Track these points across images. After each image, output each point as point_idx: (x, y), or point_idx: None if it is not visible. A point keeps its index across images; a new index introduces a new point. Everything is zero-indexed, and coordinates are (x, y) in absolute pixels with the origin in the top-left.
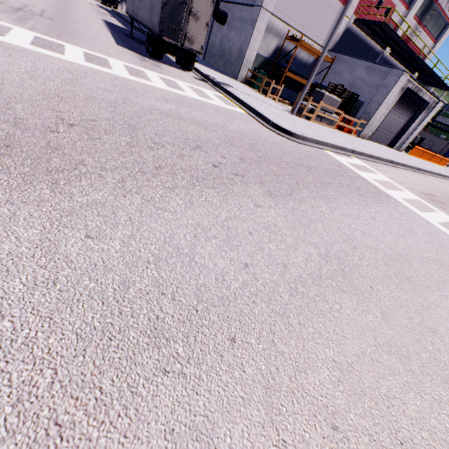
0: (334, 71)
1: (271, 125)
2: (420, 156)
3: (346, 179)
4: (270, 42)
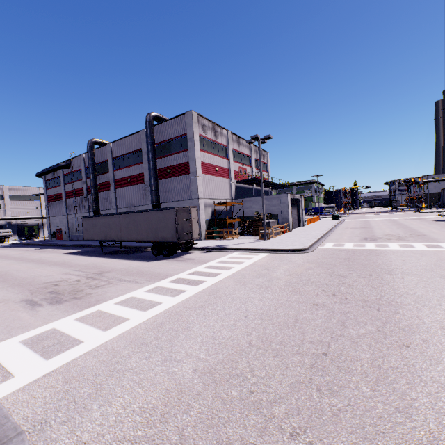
0: (246, 207)
1: (291, 251)
2: (310, 222)
3: (358, 253)
4: (208, 211)
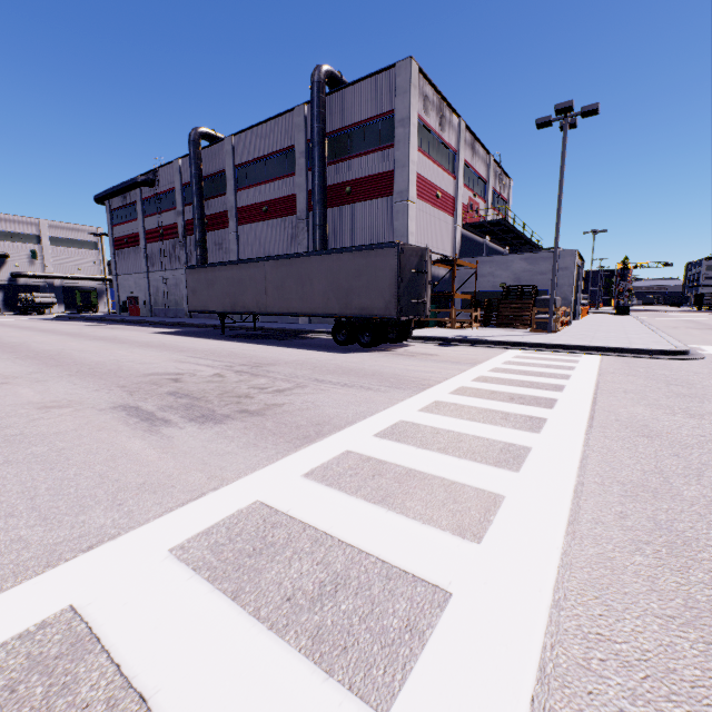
0: (482, 275)
1: (655, 354)
2: (582, 315)
3: None
4: None
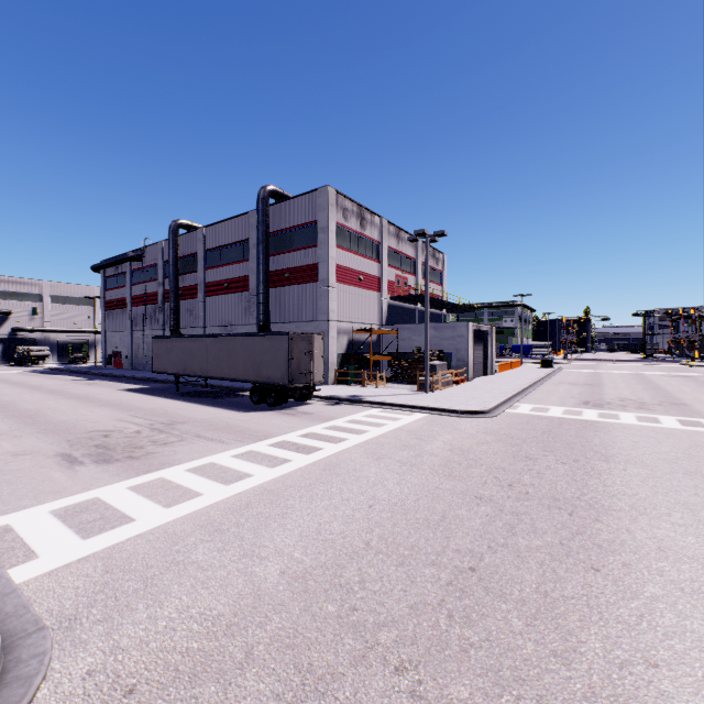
0: (402, 339)
1: (462, 414)
2: (505, 369)
3: (566, 425)
4: (342, 340)
